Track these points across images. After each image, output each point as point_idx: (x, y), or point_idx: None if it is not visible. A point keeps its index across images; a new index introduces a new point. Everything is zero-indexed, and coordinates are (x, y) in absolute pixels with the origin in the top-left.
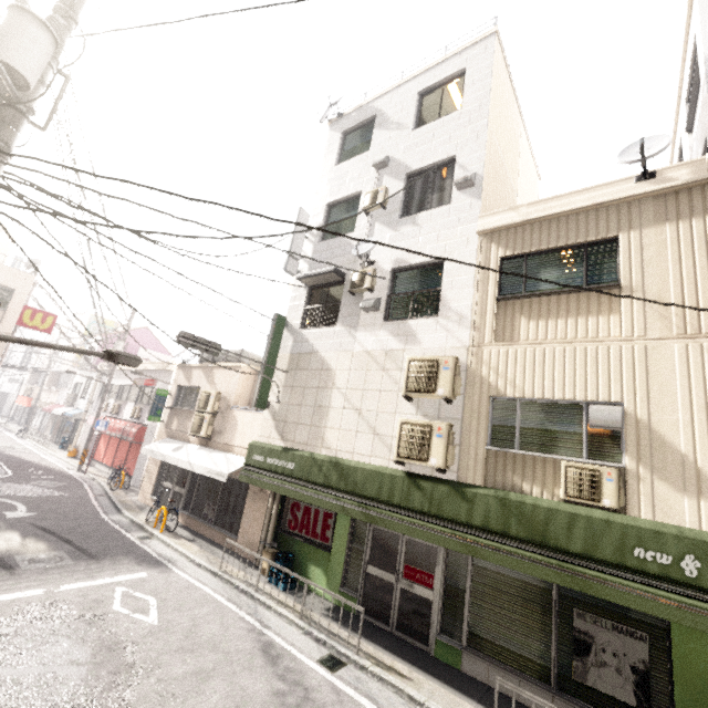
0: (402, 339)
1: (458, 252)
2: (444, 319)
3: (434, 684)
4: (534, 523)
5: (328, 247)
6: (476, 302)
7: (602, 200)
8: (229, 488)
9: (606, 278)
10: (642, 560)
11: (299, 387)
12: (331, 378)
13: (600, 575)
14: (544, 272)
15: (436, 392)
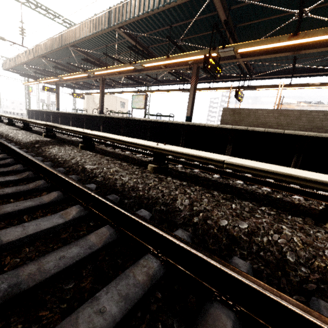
0: None
1: None
2: None
3: None
4: None
5: None
6: None
7: None
8: None
9: None
10: None
11: None
12: None
13: None
14: None
15: None
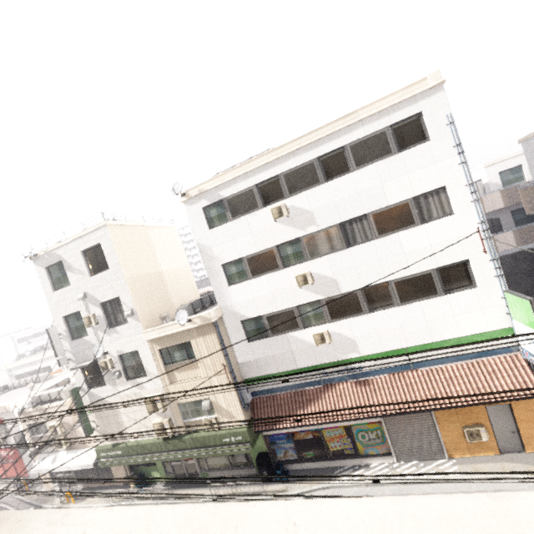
0: (138, 387)
1: (142, 347)
2: (150, 377)
3: (200, 490)
4: (202, 442)
5: (78, 344)
6: (157, 370)
7: (180, 330)
8: (97, 461)
9: (193, 355)
10: (225, 441)
11: (104, 417)
12: (117, 410)
13: (218, 450)
14: (175, 353)
15: (159, 410)
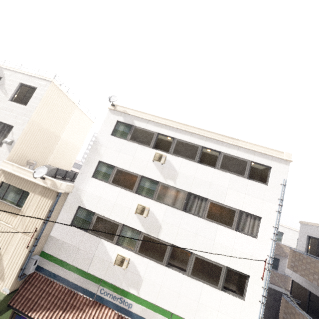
0: None
1: None
2: None
3: None
4: None
5: None
6: None
7: (30, 180)
8: None
9: (22, 204)
10: None
11: None
12: None
13: None
14: (11, 193)
15: None
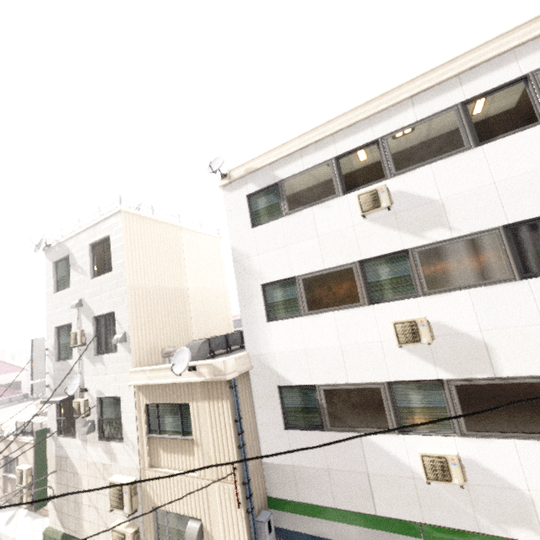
0: (109, 456)
1: (126, 394)
2: (126, 445)
3: None
4: None
5: (61, 368)
6: (137, 437)
7: (176, 381)
8: None
9: (190, 428)
10: None
11: (64, 485)
12: (79, 481)
13: None
14: (166, 417)
15: (124, 509)
